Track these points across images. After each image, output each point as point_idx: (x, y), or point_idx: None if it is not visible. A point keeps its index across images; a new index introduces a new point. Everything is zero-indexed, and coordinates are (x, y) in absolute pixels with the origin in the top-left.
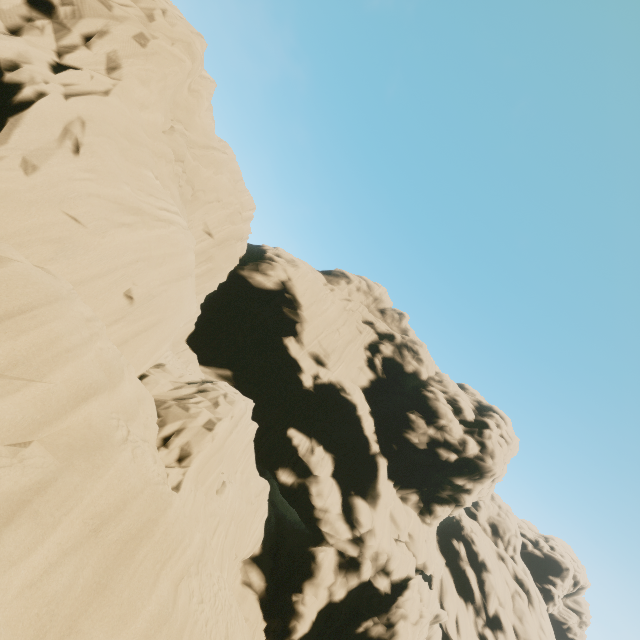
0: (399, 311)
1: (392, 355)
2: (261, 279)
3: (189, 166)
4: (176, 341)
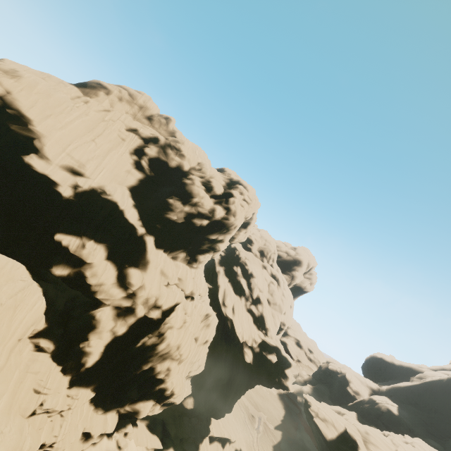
0: (165, 116)
1: (157, 155)
2: None
3: None
4: None
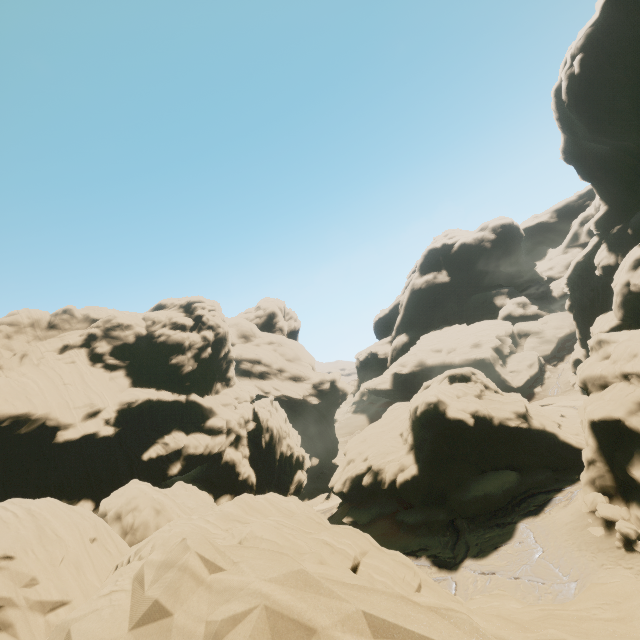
0: (61, 311)
1: (112, 346)
2: None
3: None
4: None
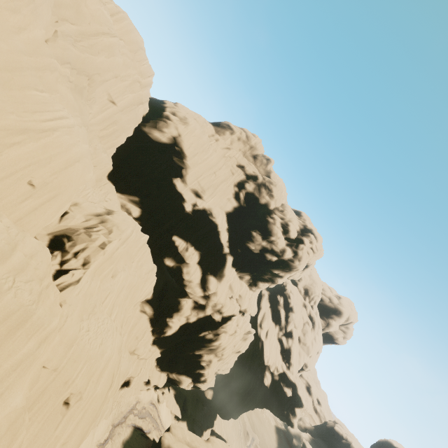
0: (267, 157)
1: (253, 191)
2: (158, 135)
3: (80, 59)
4: (99, 178)
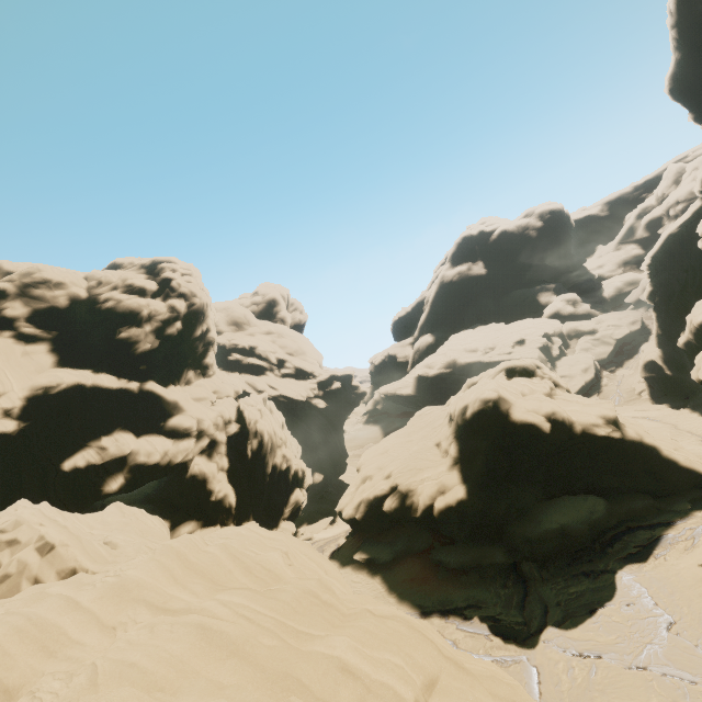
0: None
1: (30, 309)
2: None
3: None
4: None
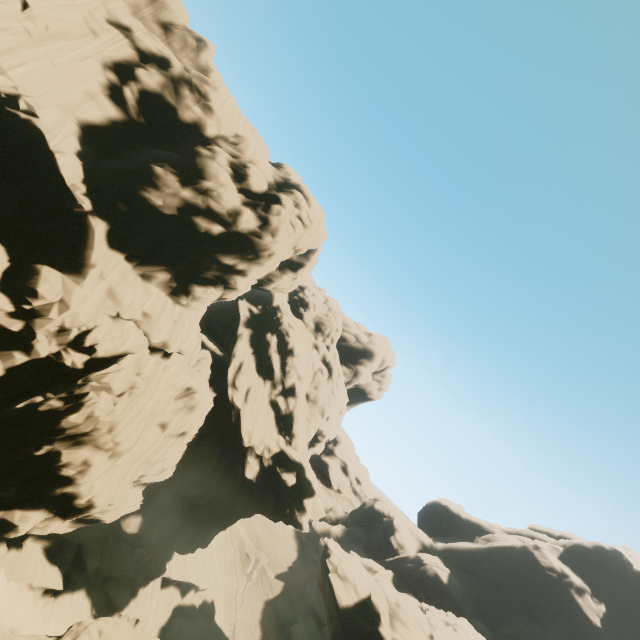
0: (198, 35)
1: (159, 90)
2: None
3: None
4: None
